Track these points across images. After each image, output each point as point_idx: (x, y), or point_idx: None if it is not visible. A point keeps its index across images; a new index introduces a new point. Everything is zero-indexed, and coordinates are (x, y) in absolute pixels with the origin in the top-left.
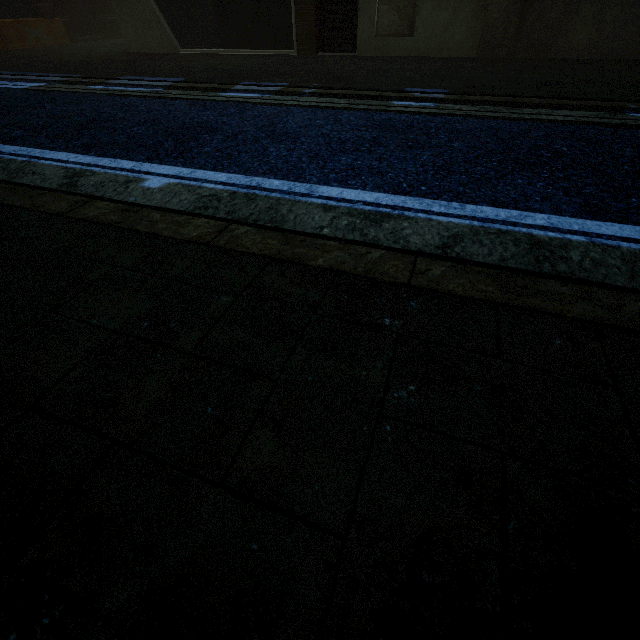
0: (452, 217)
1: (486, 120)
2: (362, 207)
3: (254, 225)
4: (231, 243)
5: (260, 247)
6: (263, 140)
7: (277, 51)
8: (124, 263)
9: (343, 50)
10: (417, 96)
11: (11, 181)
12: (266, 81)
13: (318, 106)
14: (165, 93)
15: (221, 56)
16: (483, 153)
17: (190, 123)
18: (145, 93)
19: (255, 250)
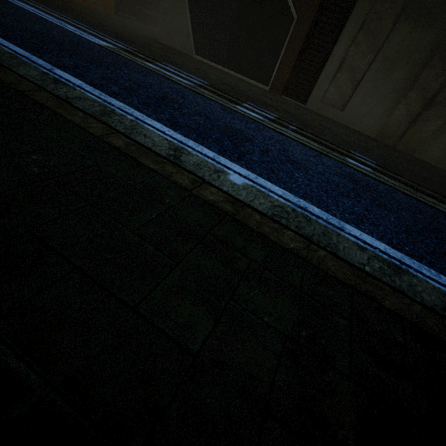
0: (438, 283)
1: (408, 197)
2: (381, 254)
3: (319, 246)
4: (321, 264)
5: (342, 275)
6: (287, 163)
7: (257, 83)
8: (256, 259)
9: (298, 100)
10: (359, 159)
11: (129, 136)
12: (263, 108)
13: (304, 144)
14: (201, 91)
15: (222, 71)
16: (423, 227)
17: (231, 127)
18: (187, 85)
19: (341, 277)
